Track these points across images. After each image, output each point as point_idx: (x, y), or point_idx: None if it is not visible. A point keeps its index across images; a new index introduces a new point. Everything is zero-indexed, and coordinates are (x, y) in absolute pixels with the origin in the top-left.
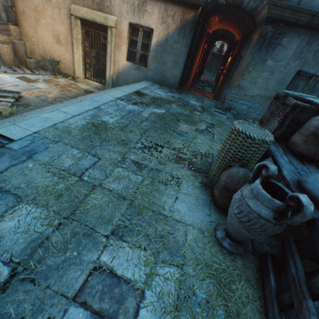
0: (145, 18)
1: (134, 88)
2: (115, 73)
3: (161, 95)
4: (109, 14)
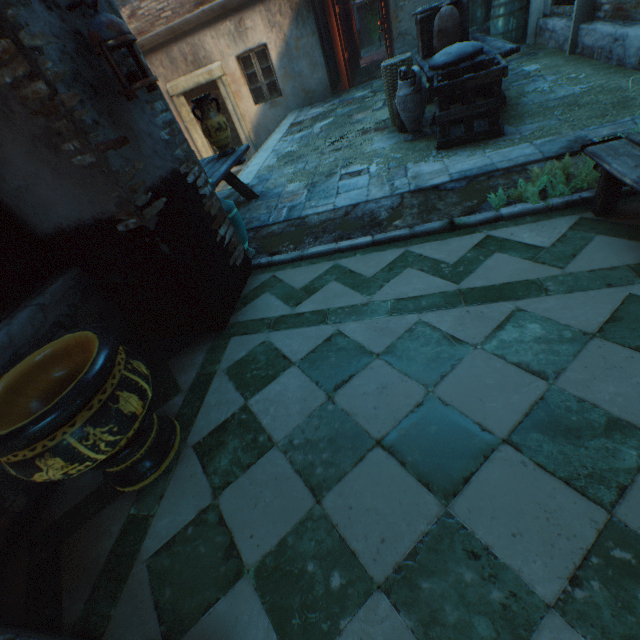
0: (250, 39)
1: (286, 125)
2: (251, 130)
3: (319, 112)
4: (210, 64)
